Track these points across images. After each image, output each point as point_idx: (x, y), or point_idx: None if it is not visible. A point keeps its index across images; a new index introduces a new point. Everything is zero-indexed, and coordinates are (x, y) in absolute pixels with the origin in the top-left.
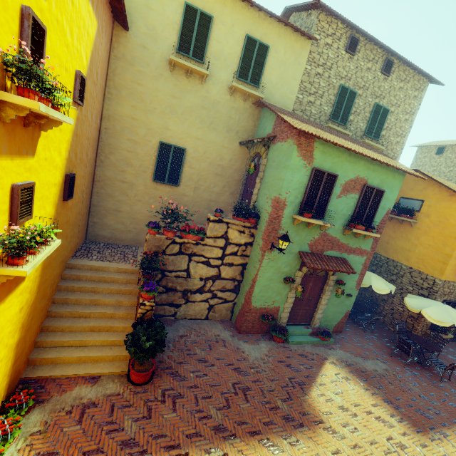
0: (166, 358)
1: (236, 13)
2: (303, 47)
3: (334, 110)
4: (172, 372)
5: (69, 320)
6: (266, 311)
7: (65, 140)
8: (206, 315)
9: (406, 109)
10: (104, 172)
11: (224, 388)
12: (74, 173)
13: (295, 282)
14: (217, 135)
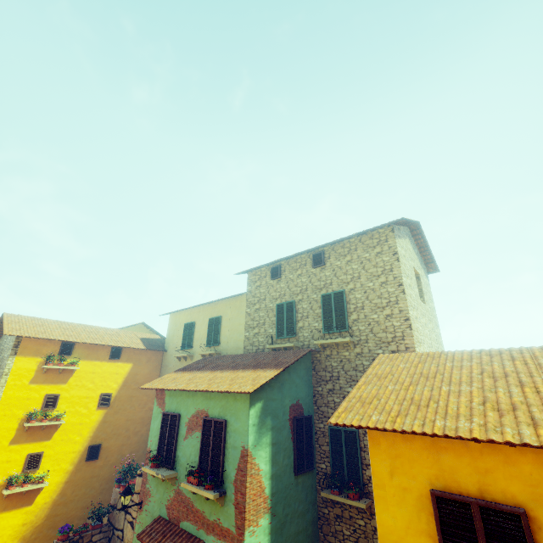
0: None
1: (205, 311)
2: (242, 300)
3: (278, 328)
4: None
5: None
6: None
7: (88, 427)
8: None
9: (374, 273)
10: None
11: None
12: (100, 443)
13: None
14: None
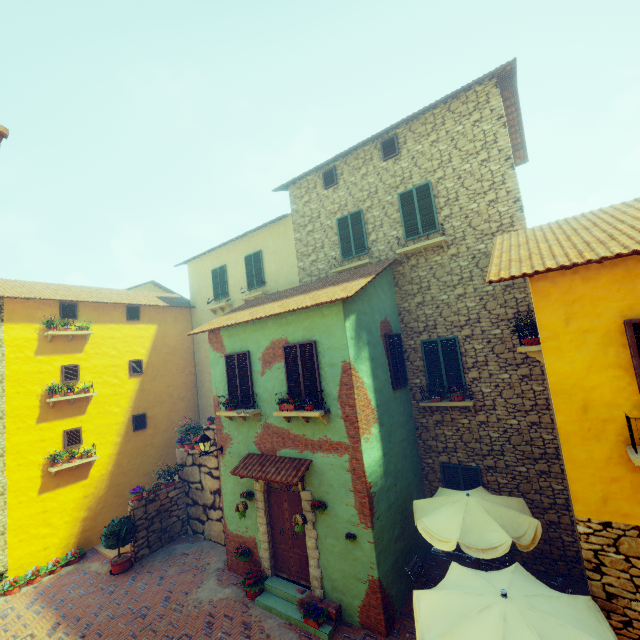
0: (149, 565)
1: (236, 250)
2: (287, 225)
3: (342, 248)
4: (134, 576)
5: None
6: (244, 542)
7: (125, 397)
8: (224, 539)
9: (470, 150)
10: (202, 402)
11: (135, 604)
12: (145, 413)
13: (257, 499)
14: None
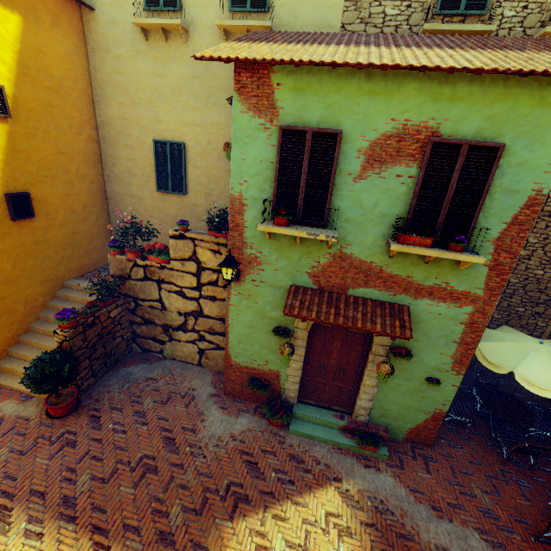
0: (106, 398)
1: None
2: None
3: None
4: (94, 416)
5: (42, 337)
6: (258, 373)
7: None
8: (198, 360)
9: None
10: (113, 187)
11: (126, 456)
12: (27, 192)
13: (296, 337)
14: (220, 113)
